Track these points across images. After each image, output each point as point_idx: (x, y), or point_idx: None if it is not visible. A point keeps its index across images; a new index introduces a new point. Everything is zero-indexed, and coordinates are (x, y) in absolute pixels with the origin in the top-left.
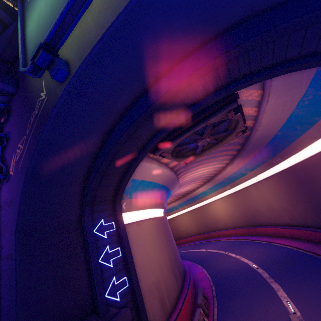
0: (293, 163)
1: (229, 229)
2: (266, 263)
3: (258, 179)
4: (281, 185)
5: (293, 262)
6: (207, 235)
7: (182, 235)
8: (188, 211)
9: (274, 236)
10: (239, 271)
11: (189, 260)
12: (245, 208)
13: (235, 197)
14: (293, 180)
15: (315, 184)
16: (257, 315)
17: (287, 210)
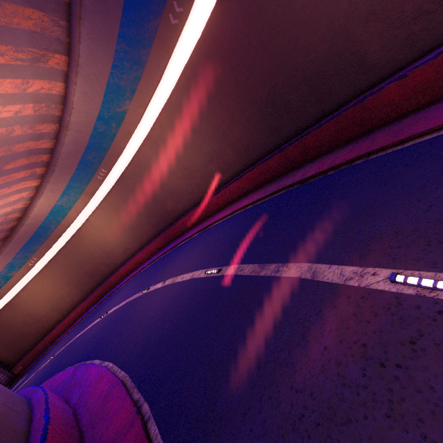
0: (210, 11)
1: (136, 254)
2: (226, 252)
3: (150, 121)
4: (196, 101)
5: (269, 217)
6: (102, 290)
7: (52, 322)
8: (42, 269)
9: (205, 220)
10: (188, 304)
11: (71, 362)
12: (147, 201)
13: (124, 188)
14: (217, 65)
15: (267, 29)
16: (395, 431)
17: (215, 157)
